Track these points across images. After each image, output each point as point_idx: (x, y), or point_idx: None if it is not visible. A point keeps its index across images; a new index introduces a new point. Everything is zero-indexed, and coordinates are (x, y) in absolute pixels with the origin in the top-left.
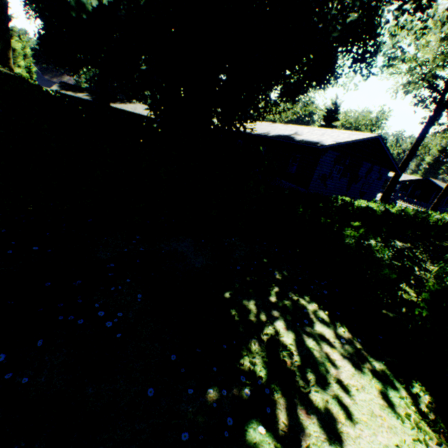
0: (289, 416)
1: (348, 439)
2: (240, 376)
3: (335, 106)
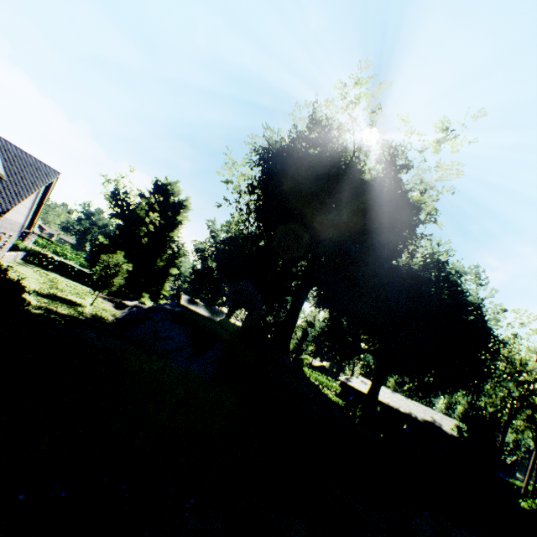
0: None
1: None
2: None
3: None
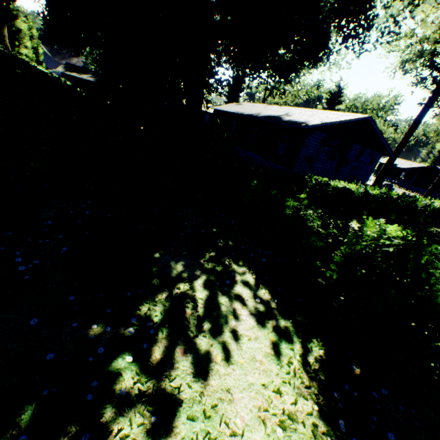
0: (165, 352)
1: (215, 375)
2: (132, 318)
3: (339, 89)
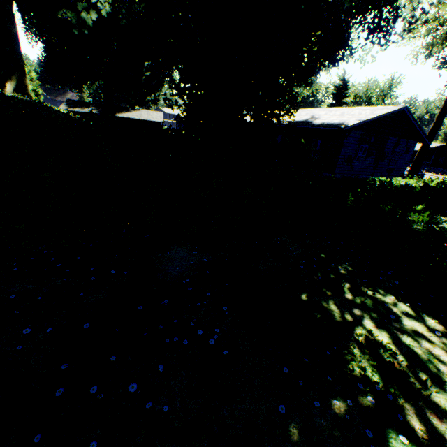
0: (422, 421)
1: None
2: (356, 383)
3: (344, 82)
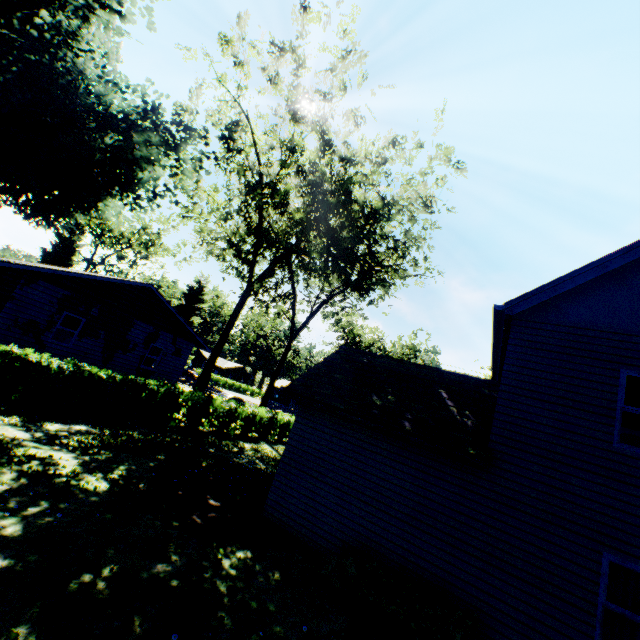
0: None
1: None
2: None
3: (200, 285)
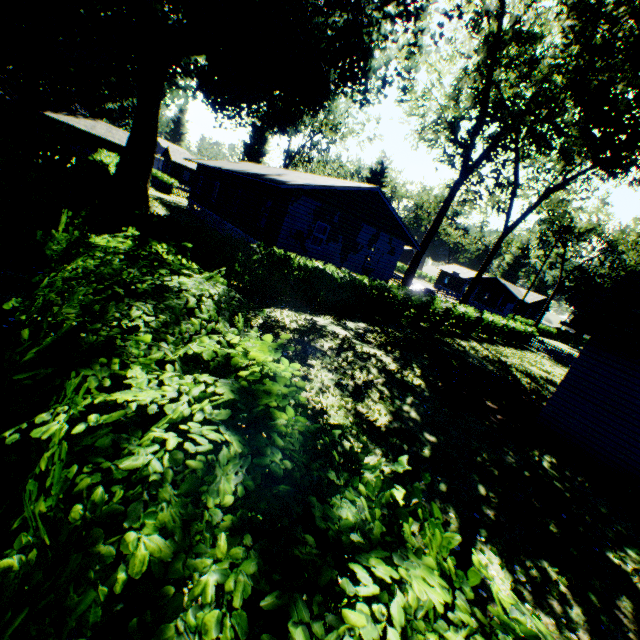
0: None
1: None
2: None
3: (382, 167)
